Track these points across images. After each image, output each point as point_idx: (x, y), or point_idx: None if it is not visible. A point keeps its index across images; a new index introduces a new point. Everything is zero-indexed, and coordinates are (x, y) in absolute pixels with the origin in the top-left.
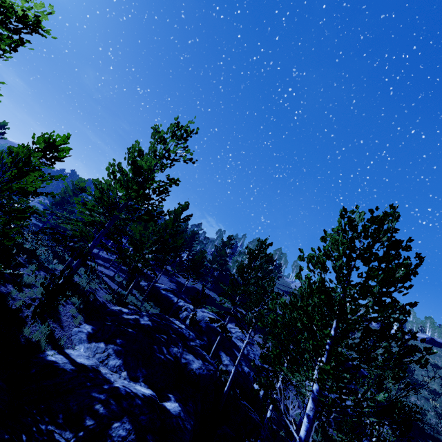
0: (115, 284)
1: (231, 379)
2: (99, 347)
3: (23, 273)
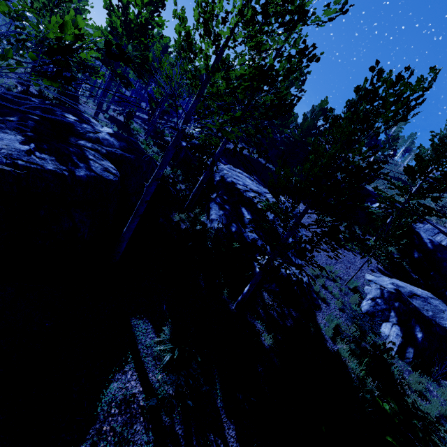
0: (106, 118)
1: (134, 212)
2: None
3: None
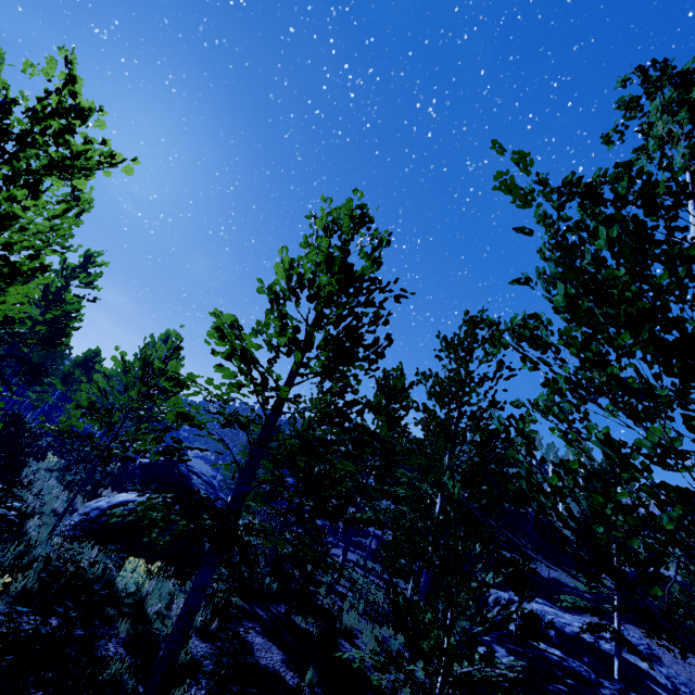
0: (374, 576)
1: None
2: None
3: (331, 610)
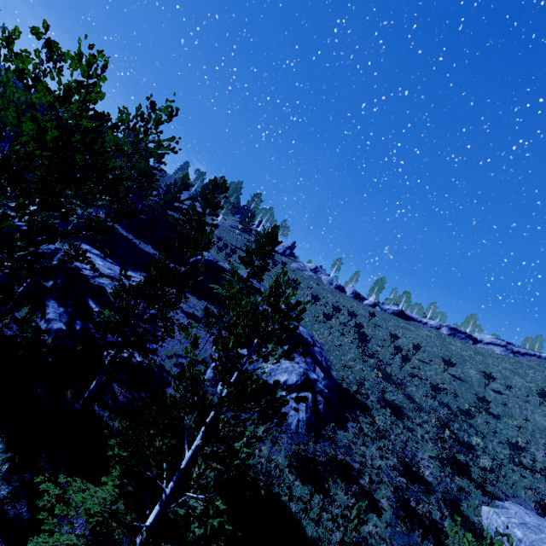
0: None
1: None
2: None
3: None
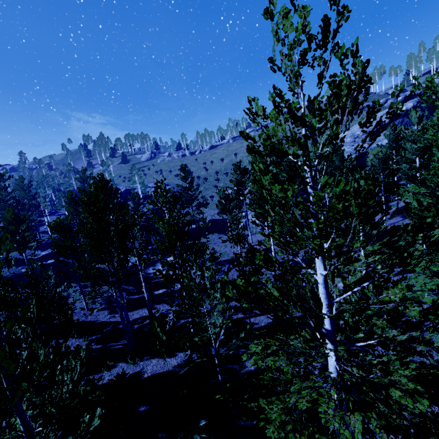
0: None
1: None
2: (48, 250)
3: None
